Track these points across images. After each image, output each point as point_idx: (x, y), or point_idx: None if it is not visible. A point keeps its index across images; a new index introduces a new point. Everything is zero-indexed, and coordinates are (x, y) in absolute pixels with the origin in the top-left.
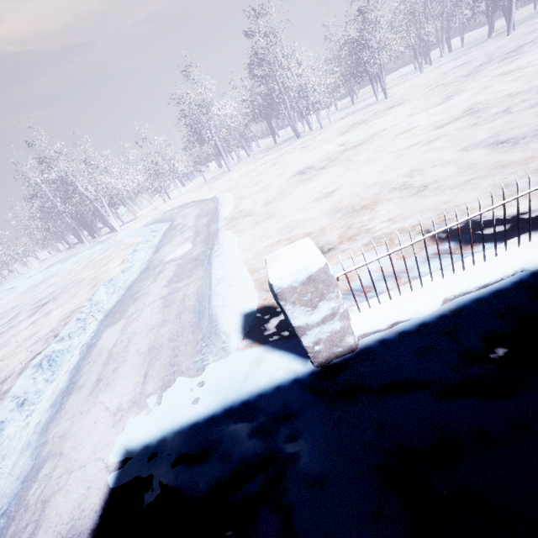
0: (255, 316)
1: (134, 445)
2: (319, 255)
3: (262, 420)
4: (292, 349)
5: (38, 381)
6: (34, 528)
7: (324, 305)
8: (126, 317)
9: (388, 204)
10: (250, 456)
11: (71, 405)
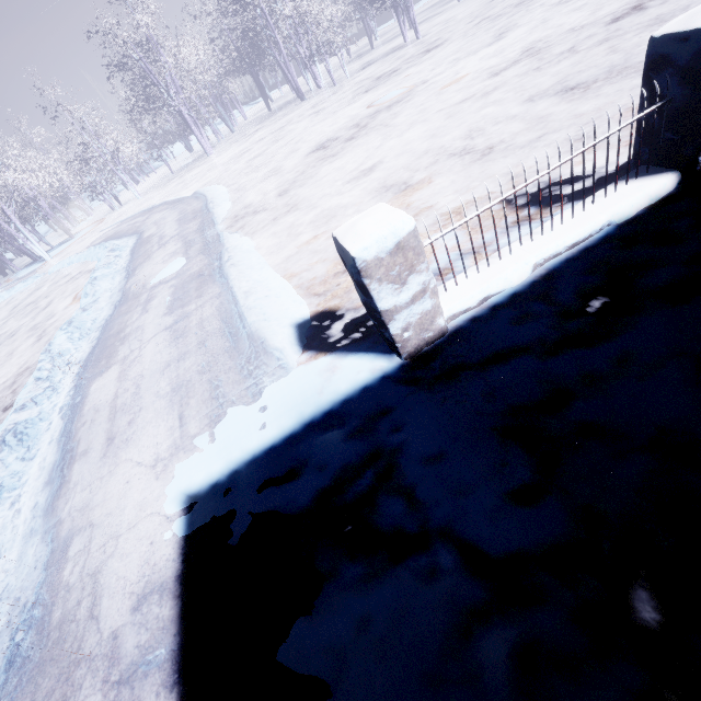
0: (311, 325)
1: (198, 488)
2: (406, 215)
3: (356, 423)
4: (370, 348)
5: (8, 462)
6: (91, 601)
7: (414, 280)
8: (118, 362)
9: (450, 174)
10: (352, 458)
11: (81, 474)
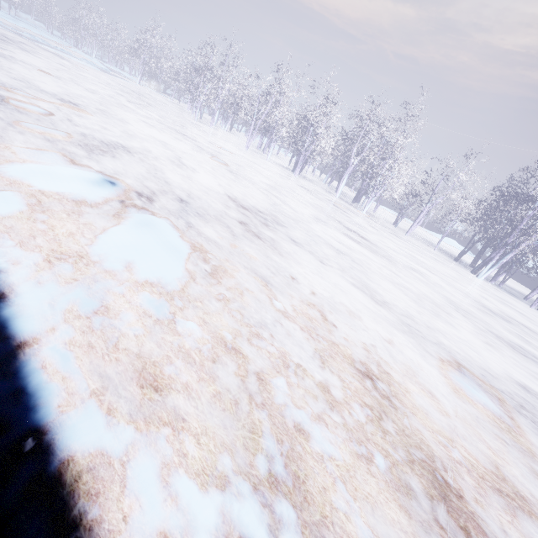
0: None
1: None
2: None
3: None
4: None
5: None
6: None
7: None
8: None
9: None
10: None
11: None
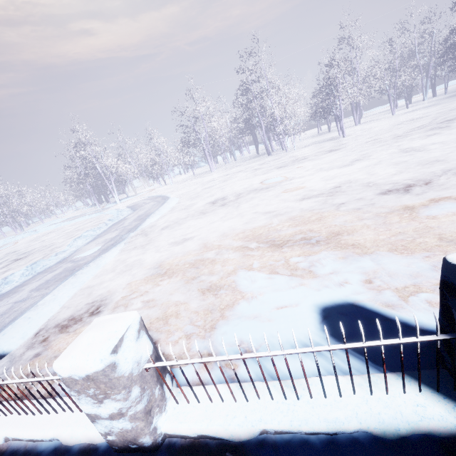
0: None
1: None
2: None
3: None
4: None
5: None
6: None
7: None
8: None
9: (171, 281)
10: None
11: None
